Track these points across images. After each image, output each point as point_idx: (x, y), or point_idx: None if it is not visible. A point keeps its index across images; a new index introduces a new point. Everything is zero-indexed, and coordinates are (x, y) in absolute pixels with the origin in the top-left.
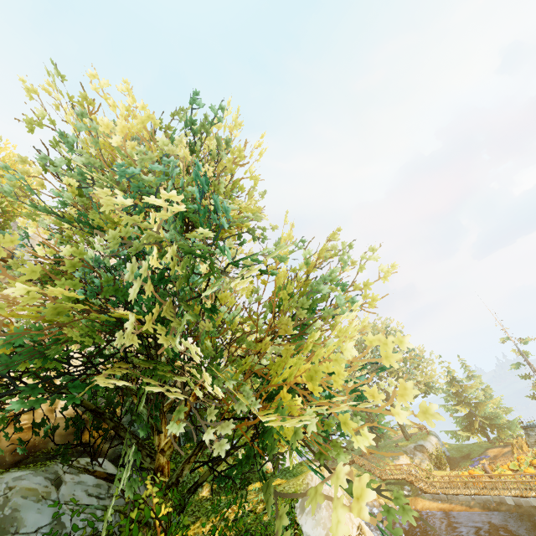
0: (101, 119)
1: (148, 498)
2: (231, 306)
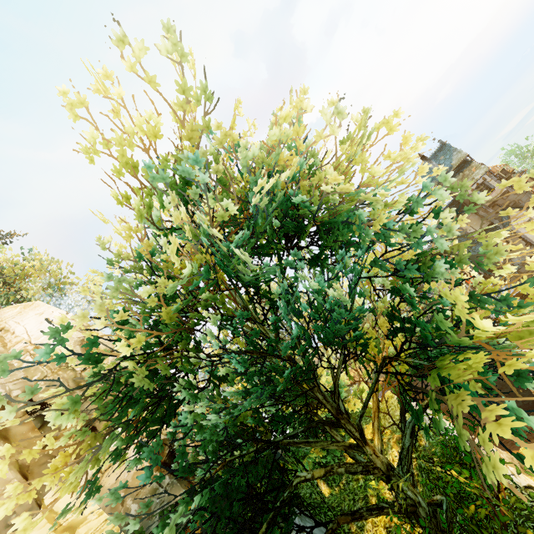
0: (151, 118)
1: (318, 528)
2: (364, 298)
